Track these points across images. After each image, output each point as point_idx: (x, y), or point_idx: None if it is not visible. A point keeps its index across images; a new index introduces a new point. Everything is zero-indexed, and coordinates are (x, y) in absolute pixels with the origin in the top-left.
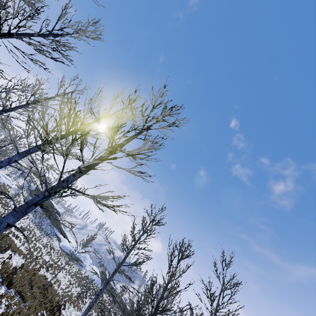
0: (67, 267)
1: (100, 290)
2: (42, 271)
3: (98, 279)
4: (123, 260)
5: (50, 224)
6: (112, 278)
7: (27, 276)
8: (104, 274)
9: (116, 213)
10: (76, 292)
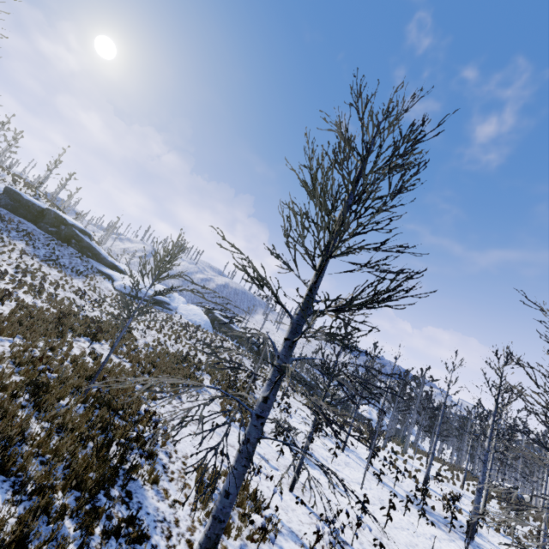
0: (144, 318)
1: (265, 401)
2: (85, 342)
3: (206, 322)
4: (309, 298)
5: (78, 255)
6: (289, 356)
7: (18, 382)
8: (212, 313)
9: None
10: (176, 354)
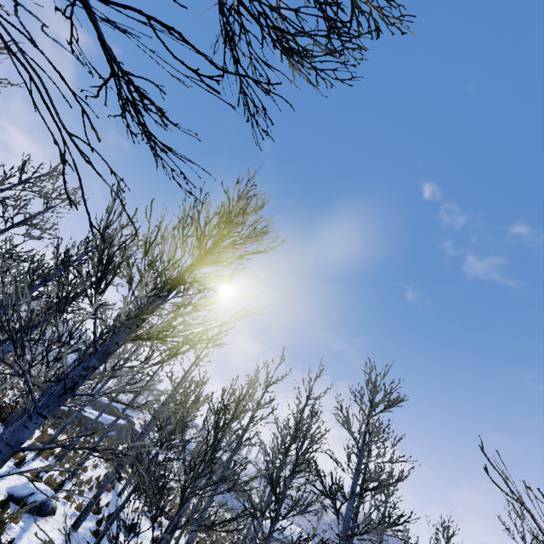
0: None
1: None
2: None
3: None
4: None
5: (234, 495)
6: None
7: None
8: None
9: (386, 541)
10: None
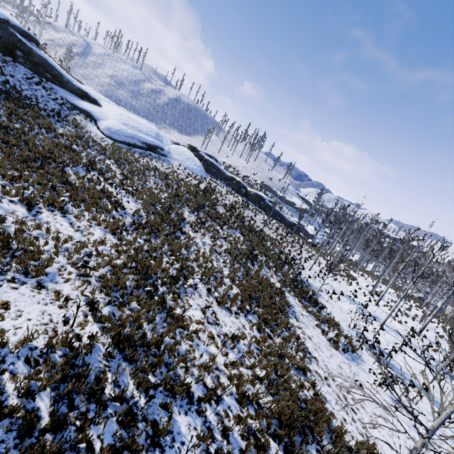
0: (158, 182)
1: None
2: (187, 301)
3: (200, 167)
4: None
5: (35, 79)
6: None
7: None
8: (196, 151)
9: None
10: (228, 245)
